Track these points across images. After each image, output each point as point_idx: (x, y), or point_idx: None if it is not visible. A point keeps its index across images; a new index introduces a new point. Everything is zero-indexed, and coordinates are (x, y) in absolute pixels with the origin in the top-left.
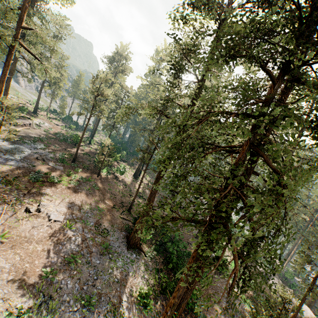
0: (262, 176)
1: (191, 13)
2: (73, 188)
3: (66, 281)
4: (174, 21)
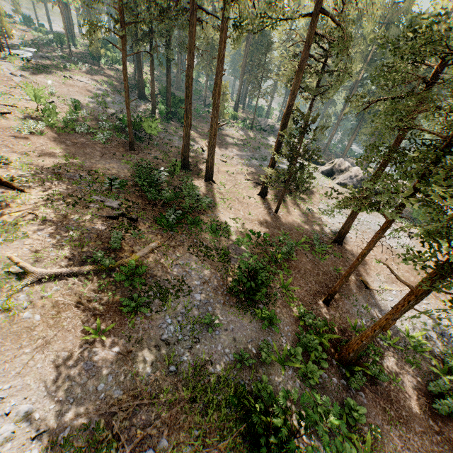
0: None
1: None
2: (84, 72)
3: (105, 99)
4: None
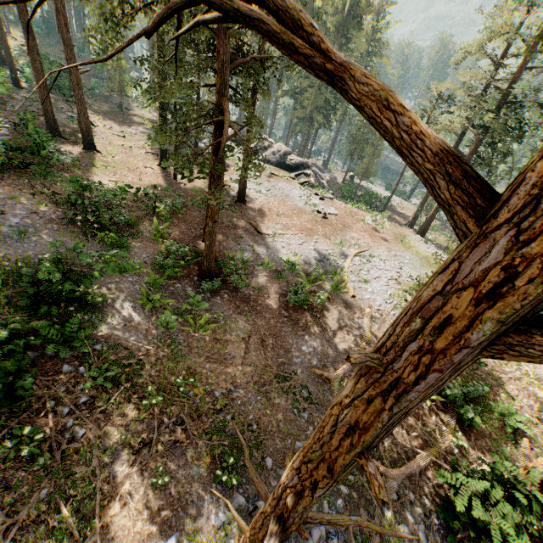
0: None
1: None
2: None
3: None
4: None
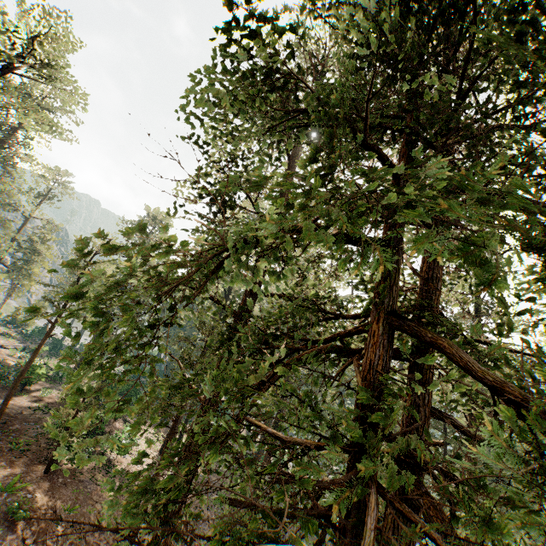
0: (455, 420)
1: (241, 127)
2: None
3: None
4: (215, 139)
